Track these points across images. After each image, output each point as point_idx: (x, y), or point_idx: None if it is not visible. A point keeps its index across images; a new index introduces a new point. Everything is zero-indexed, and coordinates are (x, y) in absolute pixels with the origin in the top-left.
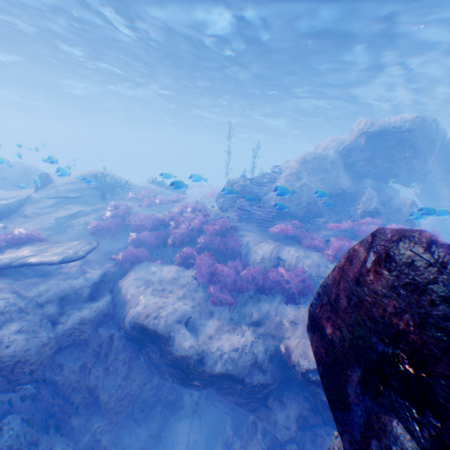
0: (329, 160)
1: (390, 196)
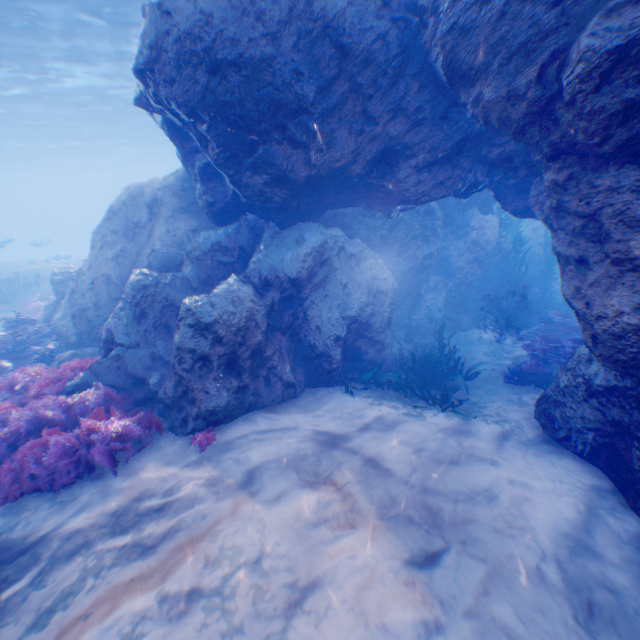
0: (147, 200)
1: (246, 271)
